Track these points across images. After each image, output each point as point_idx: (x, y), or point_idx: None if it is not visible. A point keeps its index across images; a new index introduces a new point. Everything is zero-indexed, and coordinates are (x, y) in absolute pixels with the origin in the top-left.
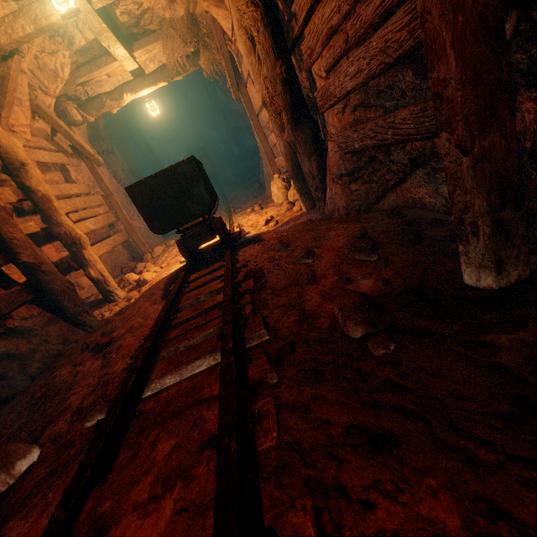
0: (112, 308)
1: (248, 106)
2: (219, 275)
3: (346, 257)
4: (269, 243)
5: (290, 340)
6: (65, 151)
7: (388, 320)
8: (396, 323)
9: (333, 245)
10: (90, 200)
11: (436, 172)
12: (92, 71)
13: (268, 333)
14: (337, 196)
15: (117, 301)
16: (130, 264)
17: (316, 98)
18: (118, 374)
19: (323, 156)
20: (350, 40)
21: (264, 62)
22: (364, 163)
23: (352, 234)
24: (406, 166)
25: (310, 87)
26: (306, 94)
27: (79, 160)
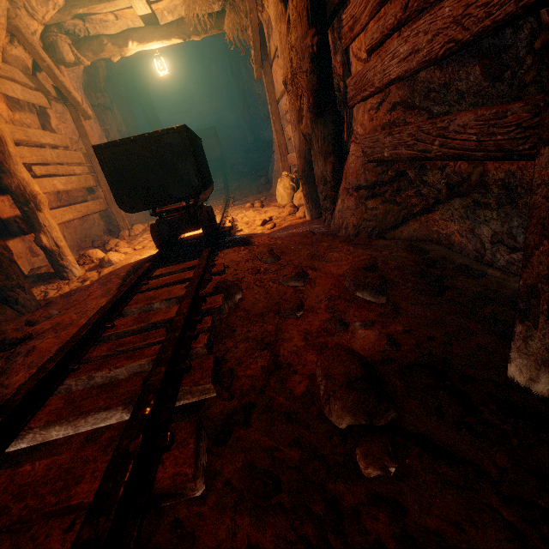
0: (61, 286)
1: (269, 89)
2: (187, 278)
3: (346, 290)
4: (257, 251)
5: (248, 400)
6: (46, 91)
7: (391, 413)
8: (401, 416)
9: (332, 270)
10: (66, 156)
11: (479, 207)
12: (94, 4)
13: (216, 389)
14: (349, 211)
15: (70, 279)
16: (104, 238)
17: (348, 86)
18: (14, 390)
19: (341, 160)
20: (411, 5)
21: (294, 26)
22: (389, 177)
23: (359, 262)
24: (440, 192)
25: (342, 74)
26: (337, 82)
27: (65, 107)
